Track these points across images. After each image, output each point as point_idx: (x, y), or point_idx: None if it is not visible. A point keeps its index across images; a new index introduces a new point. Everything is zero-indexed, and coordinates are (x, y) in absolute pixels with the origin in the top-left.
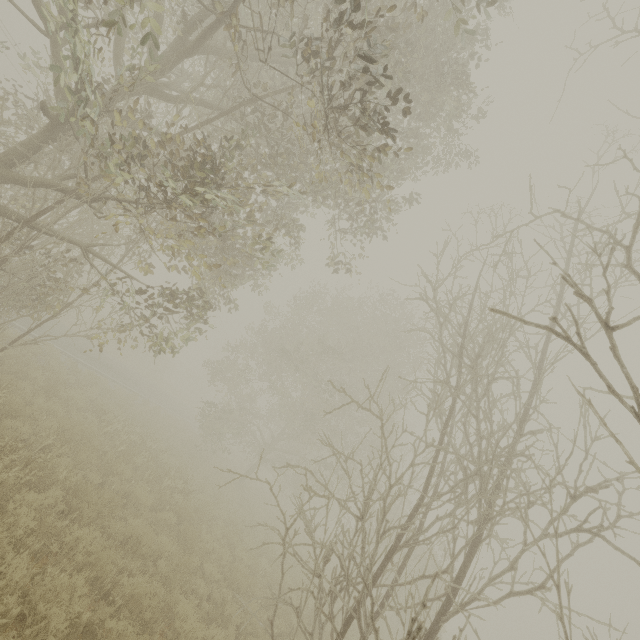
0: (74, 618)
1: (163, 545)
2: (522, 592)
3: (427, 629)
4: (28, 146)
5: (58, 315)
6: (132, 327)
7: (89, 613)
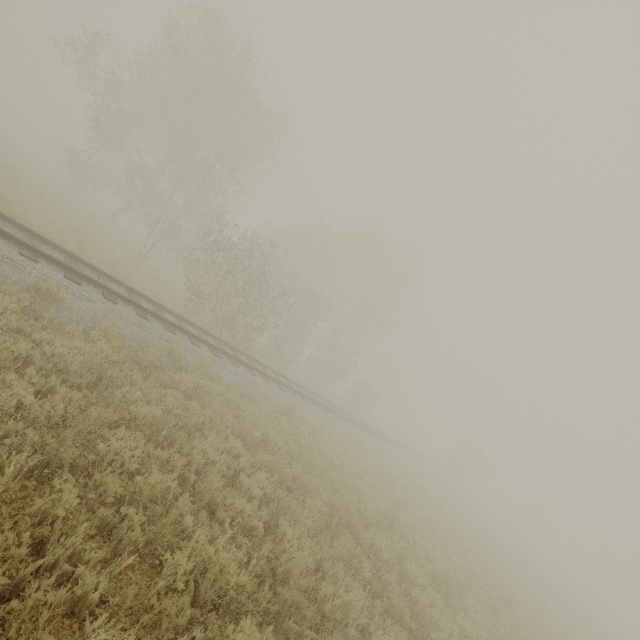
0: None
1: None
2: None
3: None
4: None
5: None
6: None
7: None
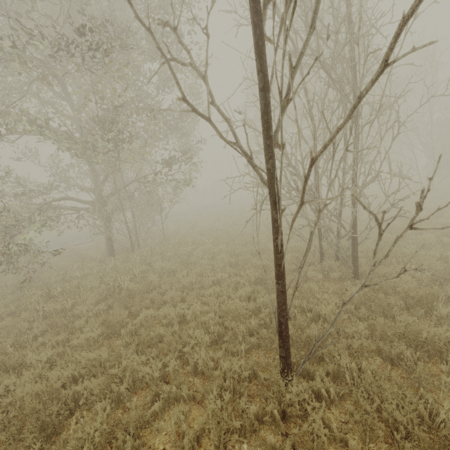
0: (231, 263)
1: (260, 236)
2: (373, 120)
3: (331, 178)
4: (92, 172)
5: (161, 205)
6: (178, 186)
7: (232, 259)
